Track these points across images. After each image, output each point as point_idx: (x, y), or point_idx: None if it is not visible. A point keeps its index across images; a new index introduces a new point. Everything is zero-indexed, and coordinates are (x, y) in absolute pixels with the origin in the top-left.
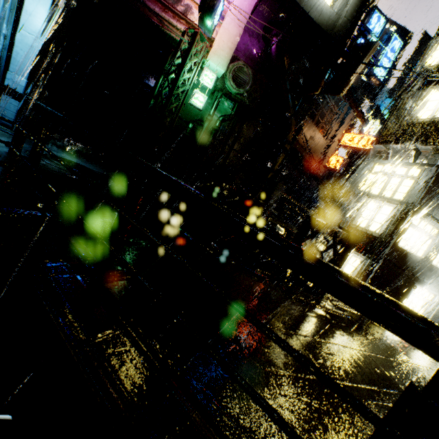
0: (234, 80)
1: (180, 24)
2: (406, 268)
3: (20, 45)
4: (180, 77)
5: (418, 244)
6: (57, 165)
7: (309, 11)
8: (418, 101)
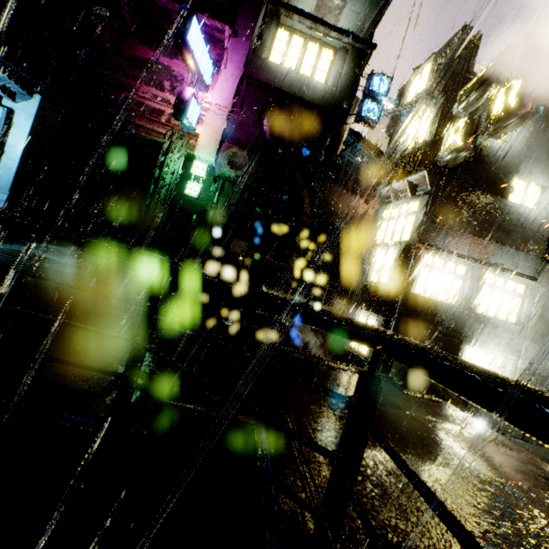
0: (231, 165)
1: (166, 130)
2: (438, 322)
3: (4, 170)
4: (163, 171)
5: (445, 288)
6: (4, 252)
7: (301, 92)
8: (403, 136)
